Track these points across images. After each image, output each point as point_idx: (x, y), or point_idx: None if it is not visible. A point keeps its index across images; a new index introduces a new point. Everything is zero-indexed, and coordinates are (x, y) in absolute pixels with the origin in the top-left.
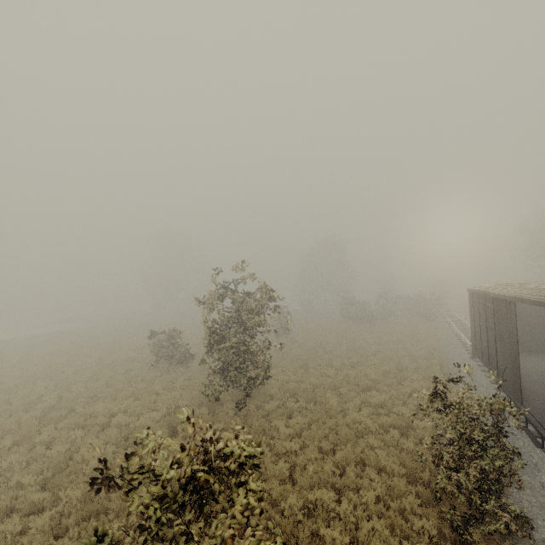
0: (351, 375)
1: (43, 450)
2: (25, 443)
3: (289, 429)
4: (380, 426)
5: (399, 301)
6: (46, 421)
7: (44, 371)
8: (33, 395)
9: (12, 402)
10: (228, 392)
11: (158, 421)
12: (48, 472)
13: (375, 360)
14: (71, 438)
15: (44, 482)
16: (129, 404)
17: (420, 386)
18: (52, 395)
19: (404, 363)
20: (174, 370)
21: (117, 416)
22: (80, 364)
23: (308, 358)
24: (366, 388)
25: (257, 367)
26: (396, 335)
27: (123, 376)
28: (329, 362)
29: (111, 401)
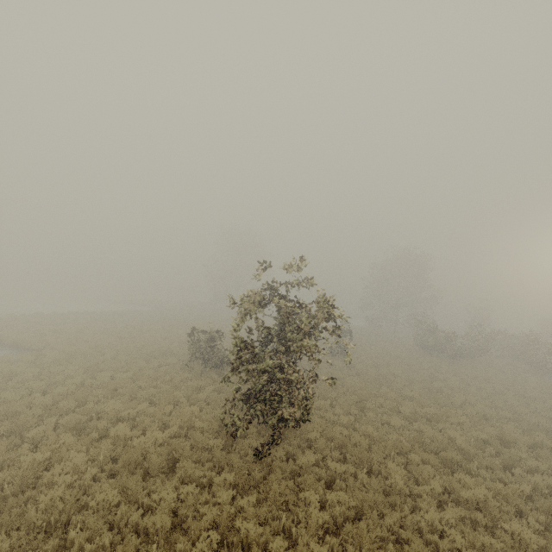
0: (426, 435)
1: (24, 451)
2: (7, 439)
3: (324, 514)
4: (478, 551)
5: (496, 338)
6: (51, 411)
7: (87, 350)
8: (60, 375)
9: (41, 378)
10: (256, 421)
11: (164, 442)
12: (10, 488)
13: (463, 417)
14: (59, 442)
15: (2, 500)
16: (143, 409)
17: (546, 484)
18: (75, 379)
19: (511, 432)
20: (207, 375)
21: (117, 426)
22: (121, 349)
23: (367, 393)
24: (450, 463)
25: (292, 403)
26: (492, 383)
27: (151, 372)
28: (394, 405)
29: (129, 400)
